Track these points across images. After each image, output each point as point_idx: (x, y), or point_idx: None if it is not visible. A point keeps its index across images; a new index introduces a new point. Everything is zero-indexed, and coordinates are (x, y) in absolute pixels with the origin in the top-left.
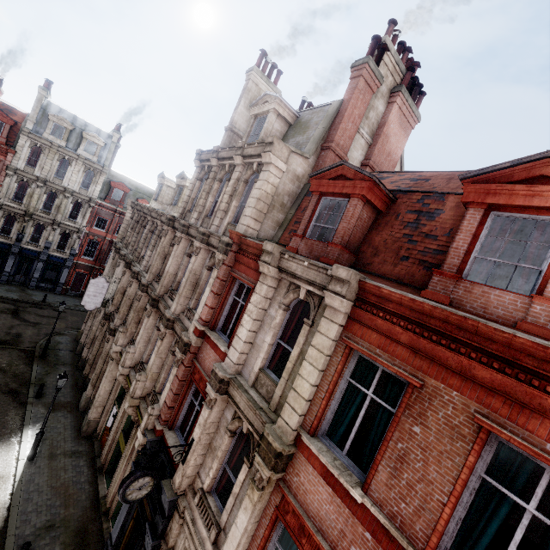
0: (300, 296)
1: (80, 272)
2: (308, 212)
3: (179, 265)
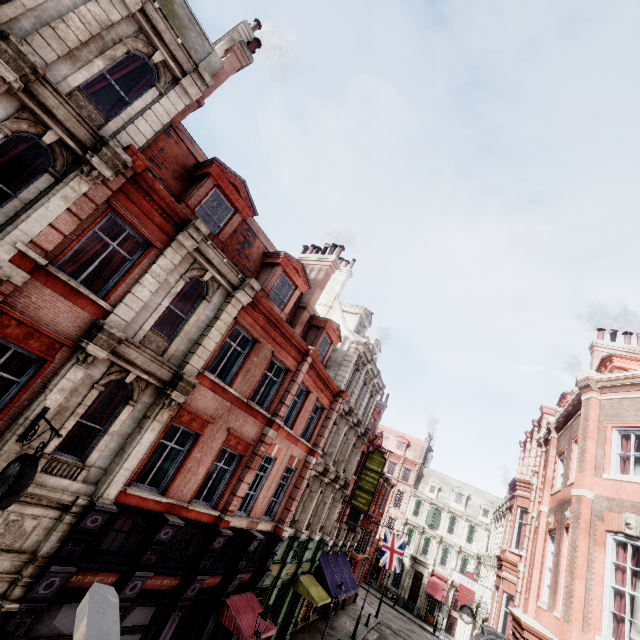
0: (205, 278)
1: None
2: (203, 191)
3: None
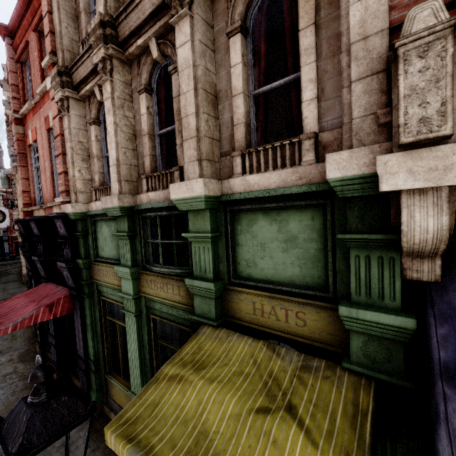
0: None
1: (17, 242)
2: None
3: None
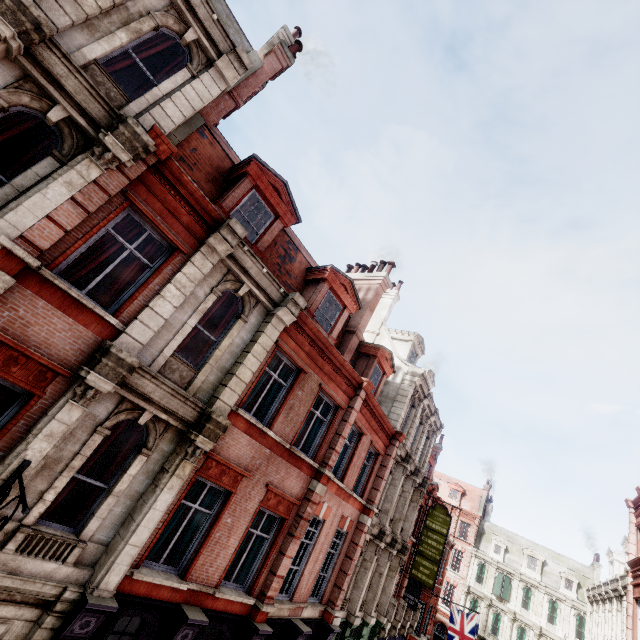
0: (240, 292)
1: None
2: (239, 193)
3: None
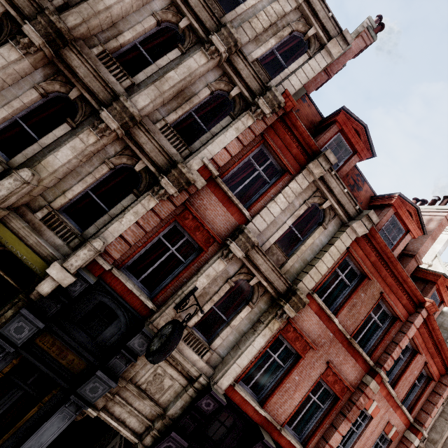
0: (324, 205)
1: None
2: (328, 135)
3: (127, 13)
